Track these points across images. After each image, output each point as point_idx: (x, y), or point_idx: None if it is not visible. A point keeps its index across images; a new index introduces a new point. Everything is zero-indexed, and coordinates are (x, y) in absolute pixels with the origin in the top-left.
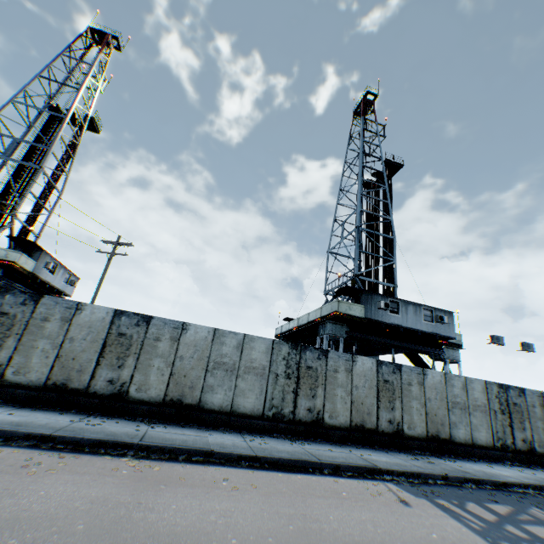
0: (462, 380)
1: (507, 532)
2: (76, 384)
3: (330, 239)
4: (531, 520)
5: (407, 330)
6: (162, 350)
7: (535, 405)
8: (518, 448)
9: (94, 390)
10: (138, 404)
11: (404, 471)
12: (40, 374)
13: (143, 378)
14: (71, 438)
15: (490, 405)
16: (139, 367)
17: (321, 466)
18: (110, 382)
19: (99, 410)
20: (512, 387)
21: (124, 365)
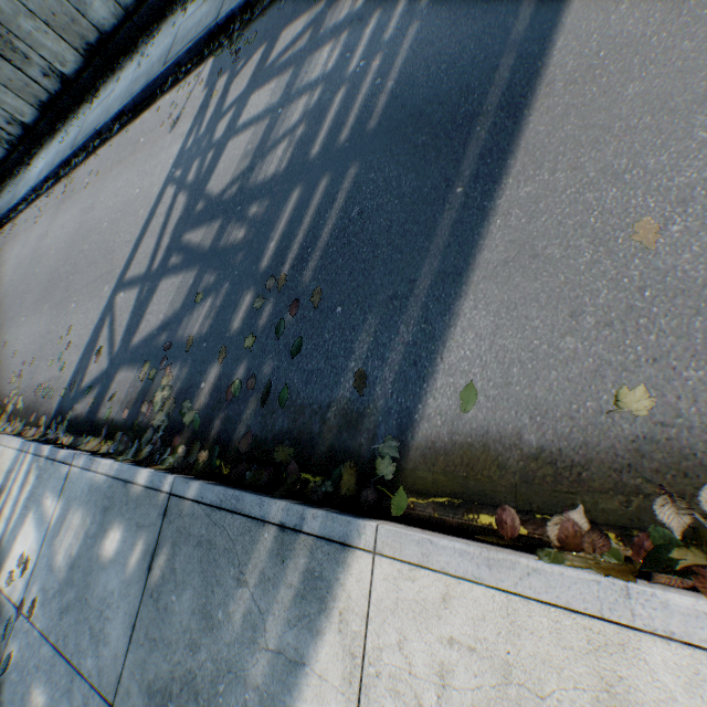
0: None
1: (207, 141)
2: (44, 98)
3: None
4: (288, 63)
5: None
6: (7, 8)
7: None
8: None
9: (54, 92)
10: (81, 78)
11: (247, 0)
12: (27, 108)
13: (49, 53)
14: (53, 173)
15: None
16: (32, 46)
17: (166, 78)
18: (48, 78)
19: (78, 104)
20: None
21: (27, 55)
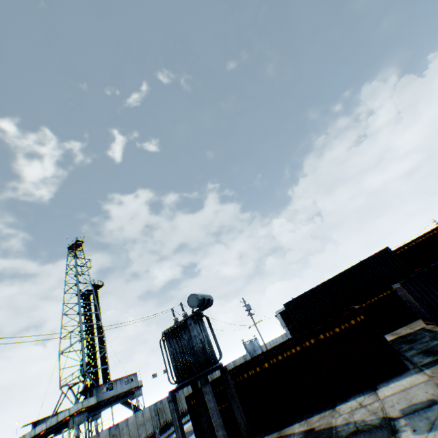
0: (142, 410)
1: None
2: None
3: (60, 343)
4: None
5: (118, 394)
6: None
7: (166, 403)
8: (163, 425)
9: None
10: None
11: None
12: None
13: None
14: None
15: (152, 414)
16: None
17: None
18: None
19: None
20: (159, 400)
21: None
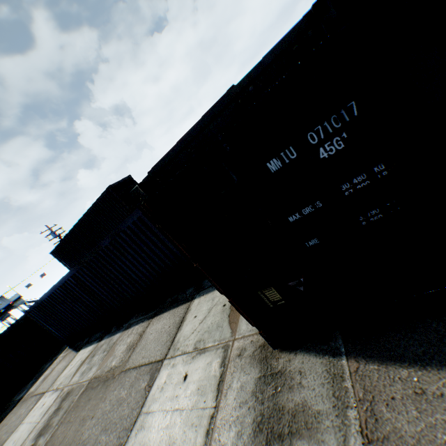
0: None
1: None
2: None
3: None
4: None
5: None
6: None
7: None
8: None
9: None
10: None
11: None
12: None
13: None
14: None
15: None
16: None
17: None
18: None
19: None
20: None
21: None
